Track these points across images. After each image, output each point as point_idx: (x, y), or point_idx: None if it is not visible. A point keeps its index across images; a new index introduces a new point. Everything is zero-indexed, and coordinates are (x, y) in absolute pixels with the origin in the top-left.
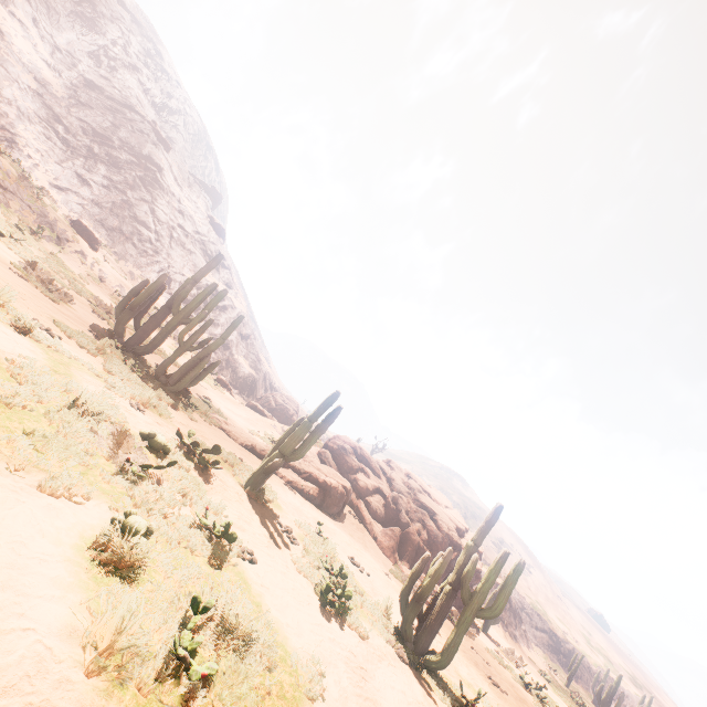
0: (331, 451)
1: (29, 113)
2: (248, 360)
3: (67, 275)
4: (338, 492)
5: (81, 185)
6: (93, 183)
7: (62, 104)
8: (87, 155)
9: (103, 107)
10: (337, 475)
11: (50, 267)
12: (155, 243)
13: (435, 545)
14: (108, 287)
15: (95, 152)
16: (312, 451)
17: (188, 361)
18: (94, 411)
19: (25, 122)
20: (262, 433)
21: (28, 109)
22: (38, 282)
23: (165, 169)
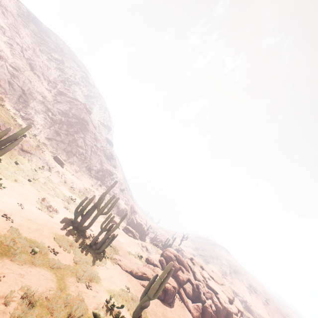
0: (165, 258)
1: (39, 110)
2: (123, 201)
3: (53, 187)
4: (171, 291)
5: (57, 135)
6: (61, 134)
7: (51, 104)
8: (60, 122)
9: (66, 101)
10: (170, 279)
11: (47, 187)
12: (85, 154)
13: (219, 313)
14: (68, 184)
15: (62, 121)
16: (156, 259)
17: (104, 237)
18: (77, 317)
19: (37, 114)
20: (133, 251)
21: (38, 109)
22: (45, 207)
23: (89, 122)
